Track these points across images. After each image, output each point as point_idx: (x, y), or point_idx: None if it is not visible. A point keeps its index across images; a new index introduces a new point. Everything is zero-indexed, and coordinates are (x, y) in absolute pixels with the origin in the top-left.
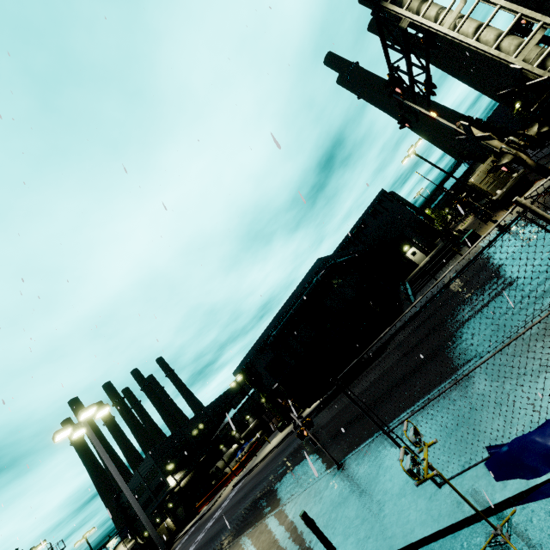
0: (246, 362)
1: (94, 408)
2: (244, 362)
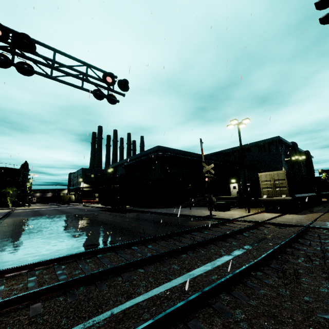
0: (114, 165)
1: None
2: (114, 165)
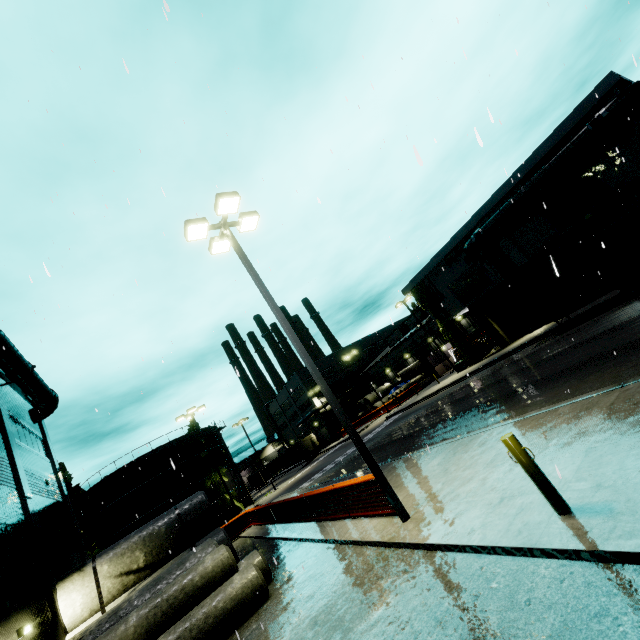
0: (423, 275)
1: (236, 200)
2: (420, 275)
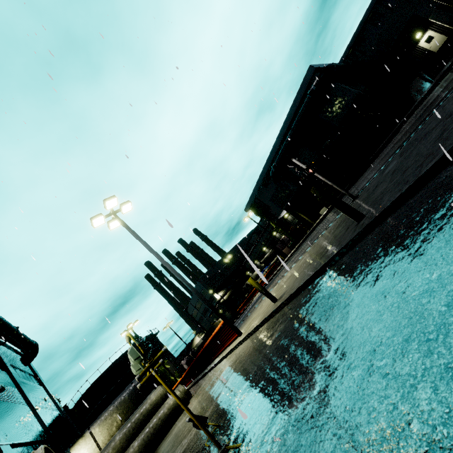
0: (253, 198)
1: (115, 199)
2: (252, 198)
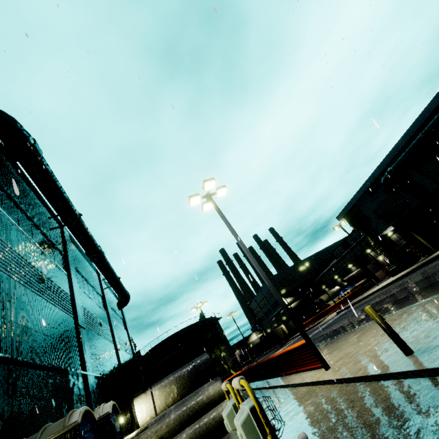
0: (351, 205)
1: (213, 182)
2: (349, 205)
